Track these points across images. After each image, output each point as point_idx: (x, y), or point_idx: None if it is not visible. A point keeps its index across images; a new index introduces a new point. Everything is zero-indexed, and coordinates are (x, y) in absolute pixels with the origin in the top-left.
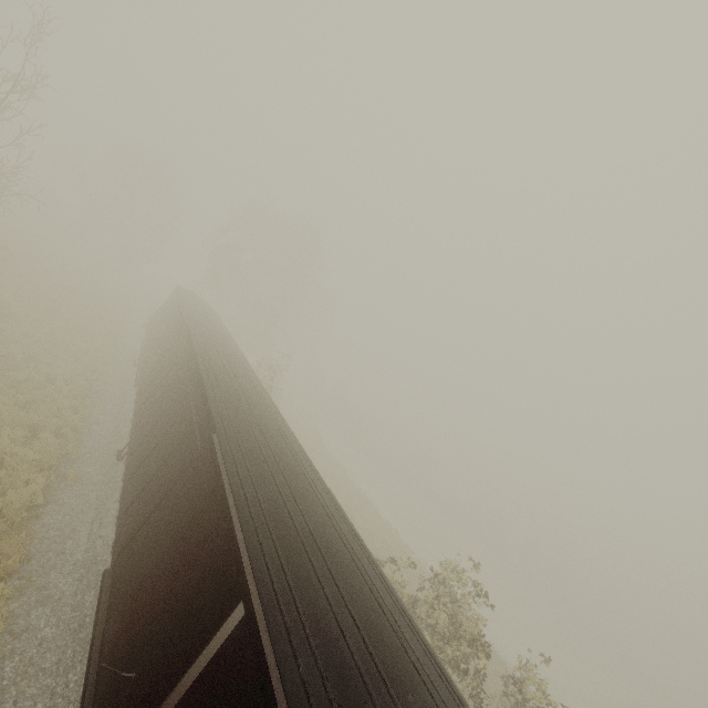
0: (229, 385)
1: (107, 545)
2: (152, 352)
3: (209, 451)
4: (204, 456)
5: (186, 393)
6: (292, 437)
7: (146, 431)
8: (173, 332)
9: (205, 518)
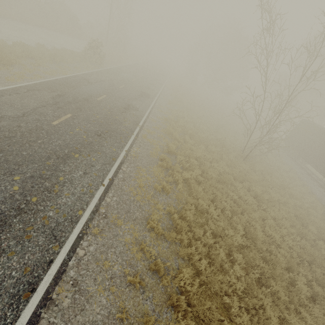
0: None
1: None
2: None
3: None
4: None
5: None
6: None
7: None
8: None
9: None
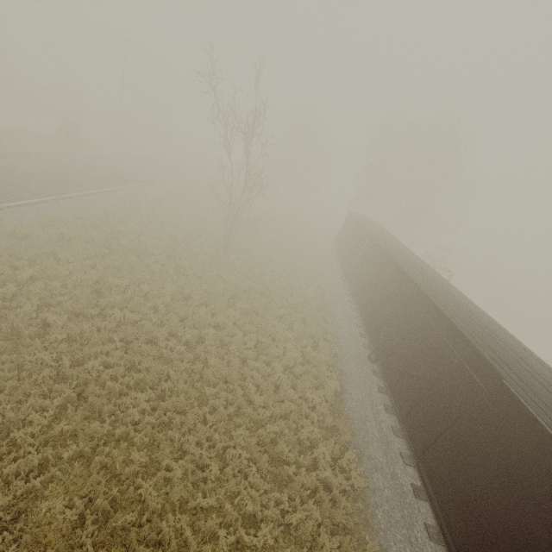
0: (462, 312)
1: (389, 428)
2: (354, 271)
3: (501, 395)
4: (494, 397)
5: (424, 320)
6: (542, 361)
7: (390, 345)
8: (370, 256)
9: (542, 472)
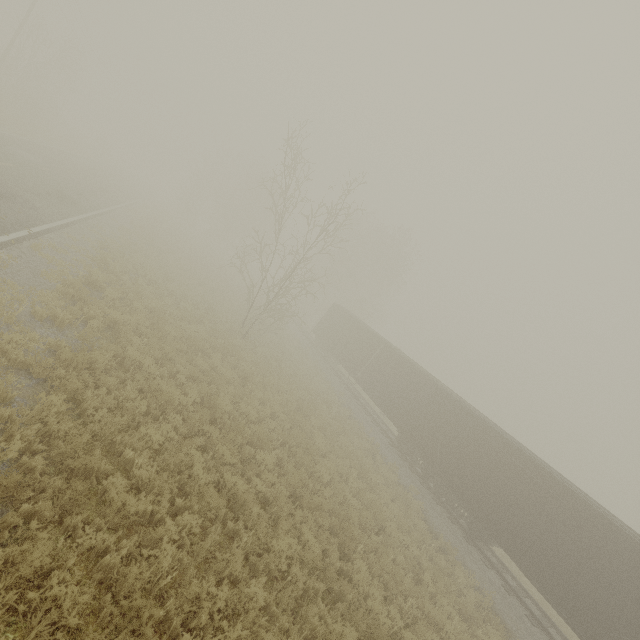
0: (512, 438)
1: (464, 539)
2: (368, 375)
3: (582, 509)
4: (576, 511)
5: (489, 444)
6: None
7: (451, 462)
8: (391, 365)
9: (625, 559)
